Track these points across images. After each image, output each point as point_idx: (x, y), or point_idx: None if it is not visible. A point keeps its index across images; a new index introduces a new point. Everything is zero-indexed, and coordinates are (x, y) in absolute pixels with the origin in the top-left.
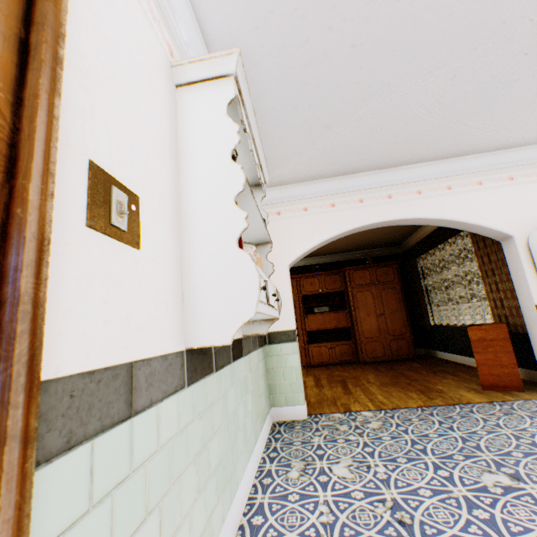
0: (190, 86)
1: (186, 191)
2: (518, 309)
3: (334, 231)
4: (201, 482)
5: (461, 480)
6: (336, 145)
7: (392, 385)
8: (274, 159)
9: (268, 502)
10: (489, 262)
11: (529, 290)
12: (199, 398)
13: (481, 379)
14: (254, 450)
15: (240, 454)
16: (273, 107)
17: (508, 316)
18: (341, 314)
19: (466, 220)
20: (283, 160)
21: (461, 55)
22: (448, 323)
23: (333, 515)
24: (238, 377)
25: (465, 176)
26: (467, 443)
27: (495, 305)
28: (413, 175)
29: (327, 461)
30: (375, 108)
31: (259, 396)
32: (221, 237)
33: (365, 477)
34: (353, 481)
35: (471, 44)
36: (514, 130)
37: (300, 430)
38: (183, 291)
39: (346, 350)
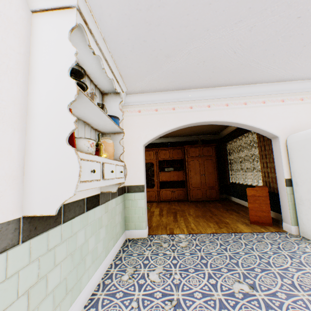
0: (43, 12)
1: (33, 97)
2: (276, 179)
3: (173, 125)
4: (35, 304)
5: (221, 287)
6: (175, 69)
7: (201, 217)
8: (135, 76)
9: (102, 298)
10: (264, 150)
11: (282, 170)
12: (38, 246)
13: (250, 218)
14: (104, 261)
15: (87, 269)
16: (128, 38)
17: (270, 182)
18: (180, 172)
19: (252, 124)
20: (141, 77)
21: (256, 13)
22: (239, 182)
23: (138, 310)
24: (92, 220)
25: (256, 97)
26: (232, 260)
27: (264, 175)
28: (224, 94)
29: (148, 269)
30: (199, 46)
31: (114, 226)
32: (56, 134)
33: (166, 281)
34: (159, 284)
35: (263, 5)
36: (288, 70)
37: (140, 245)
38: (24, 173)
39: (181, 193)
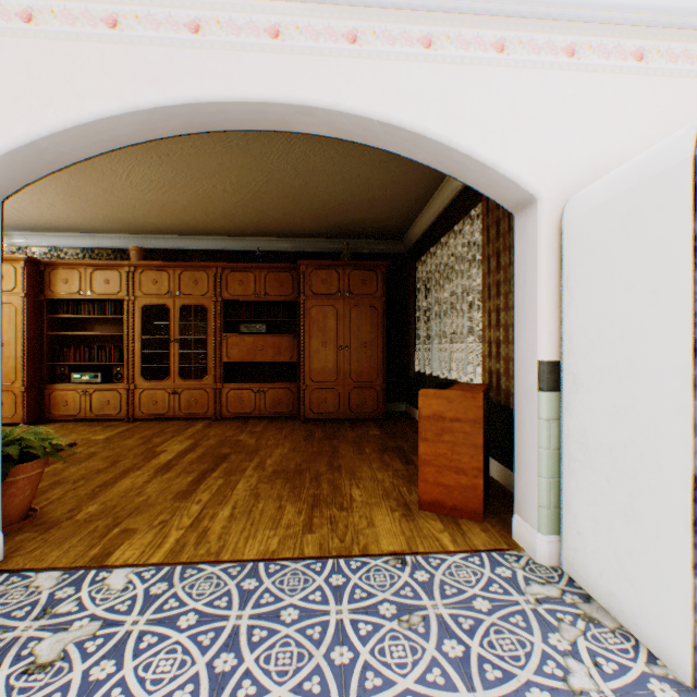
0: None
1: None
2: None
3: (105, 99)
4: None
5: None
6: None
7: (285, 479)
8: None
9: None
10: (498, 268)
11: (536, 328)
12: None
13: (420, 490)
14: None
15: None
16: None
17: (502, 375)
18: (286, 339)
19: (447, 136)
20: None
21: None
22: (437, 372)
23: None
24: None
25: (473, 20)
26: None
27: (490, 353)
28: None
29: None
30: None
31: None
32: None
33: None
34: None
35: None
36: None
37: None
38: None
39: (285, 398)
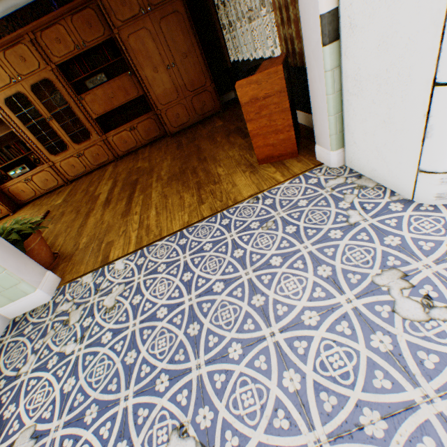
0: None
1: None
2: None
3: None
4: None
5: None
6: None
7: (177, 180)
8: None
9: None
10: None
11: None
12: None
13: (257, 154)
14: None
15: None
16: None
17: (295, 40)
18: (126, 80)
19: None
20: None
21: None
22: (248, 55)
23: None
24: None
25: None
26: (190, 330)
27: (282, 20)
28: None
29: None
30: None
31: None
32: None
33: None
34: None
35: None
36: None
37: (26, 339)
38: None
39: (151, 126)
